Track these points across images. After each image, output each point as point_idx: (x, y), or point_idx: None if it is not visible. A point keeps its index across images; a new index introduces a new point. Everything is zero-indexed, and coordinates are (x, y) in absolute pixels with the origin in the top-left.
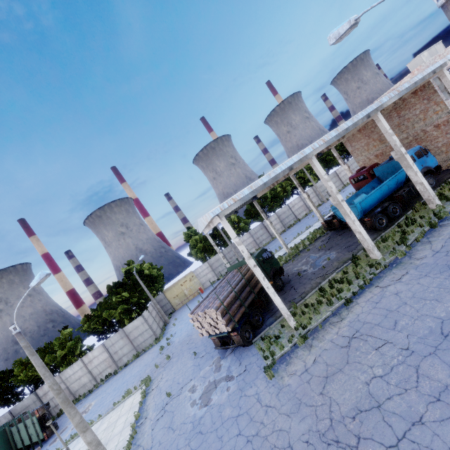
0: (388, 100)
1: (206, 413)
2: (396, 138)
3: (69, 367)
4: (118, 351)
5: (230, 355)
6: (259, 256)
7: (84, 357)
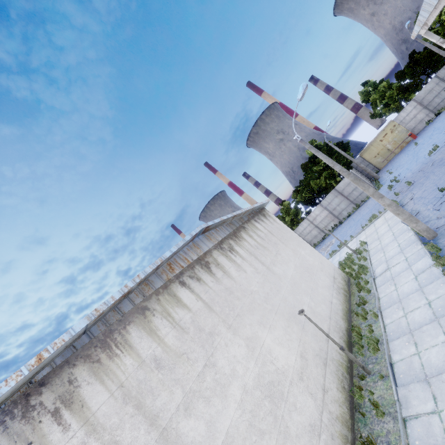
0: None
1: None
2: None
3: (299, 225)
4: (336, 207)
5: None
6: None
7: (308, 217)
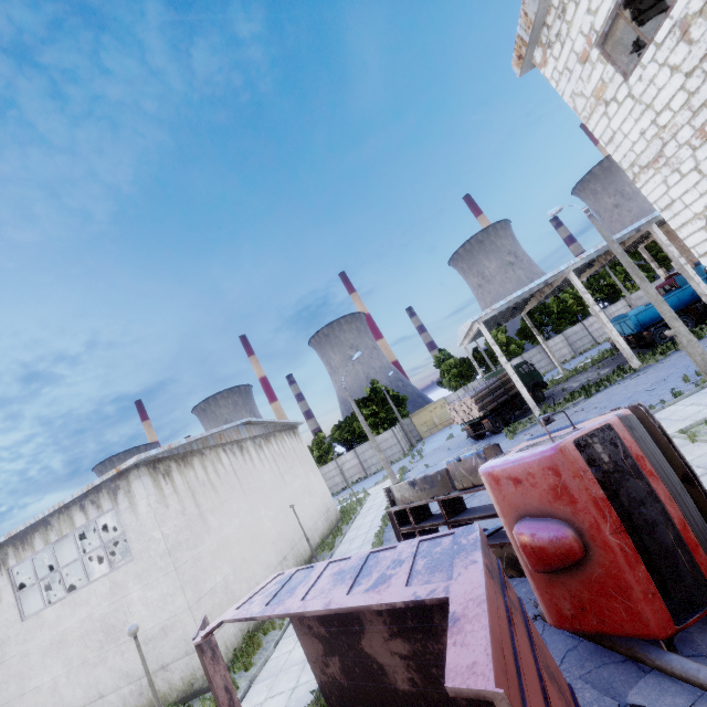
0: None
1: None
2: (673, 249)
3: (325, 465)
4: (367, 459)
5: (481, 442)
6: (518, 367)
7: (338, 459)
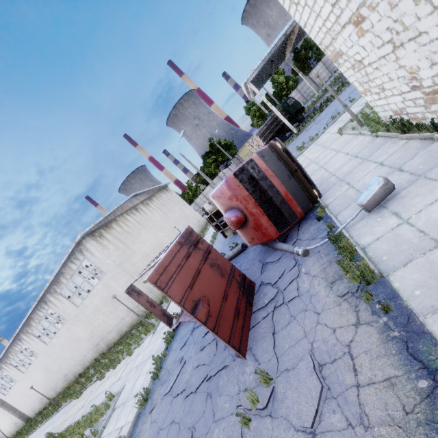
0: None
1: None
2: None
3: (197, 198)
4: None
5: None
6: (284, 103)
7: (203, 192)
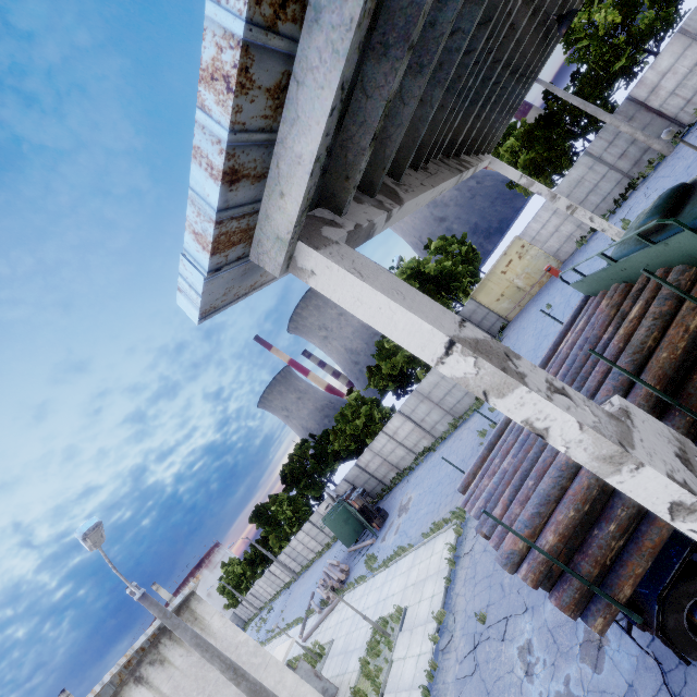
0: None
1: None
2: None
3: (374, 440)
4: (424, 418)
5: None
6: None
7: (385, 429)
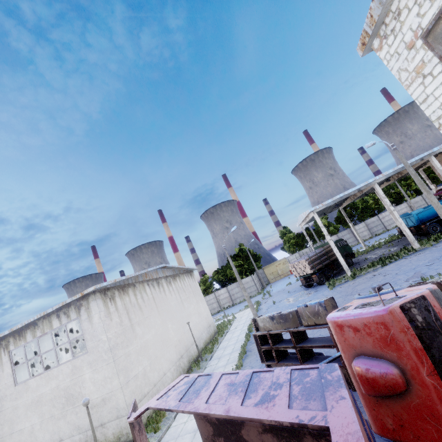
0: (441, 148)
1: (296, 302)
2: None
3: (207, 295)
4: (234, 294)
5: (310, 289)
6: (336, 242)
7: (216, 292)
